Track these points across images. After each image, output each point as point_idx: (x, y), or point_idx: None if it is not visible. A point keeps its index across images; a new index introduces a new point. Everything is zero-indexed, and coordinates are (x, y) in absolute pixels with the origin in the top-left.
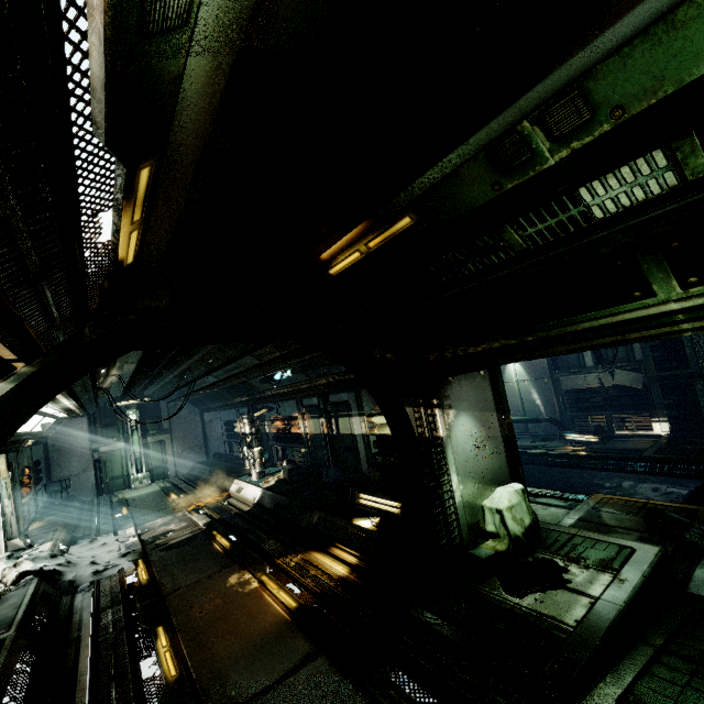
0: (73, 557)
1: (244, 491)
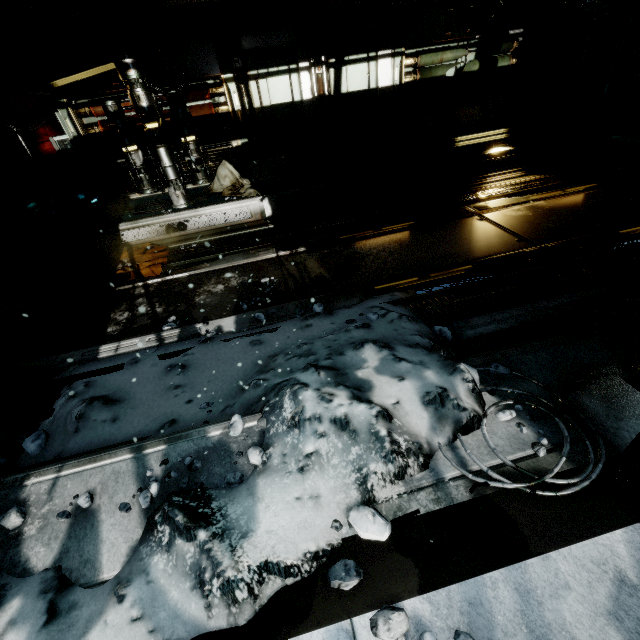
0: (293, 367)
1: (200, 221)
